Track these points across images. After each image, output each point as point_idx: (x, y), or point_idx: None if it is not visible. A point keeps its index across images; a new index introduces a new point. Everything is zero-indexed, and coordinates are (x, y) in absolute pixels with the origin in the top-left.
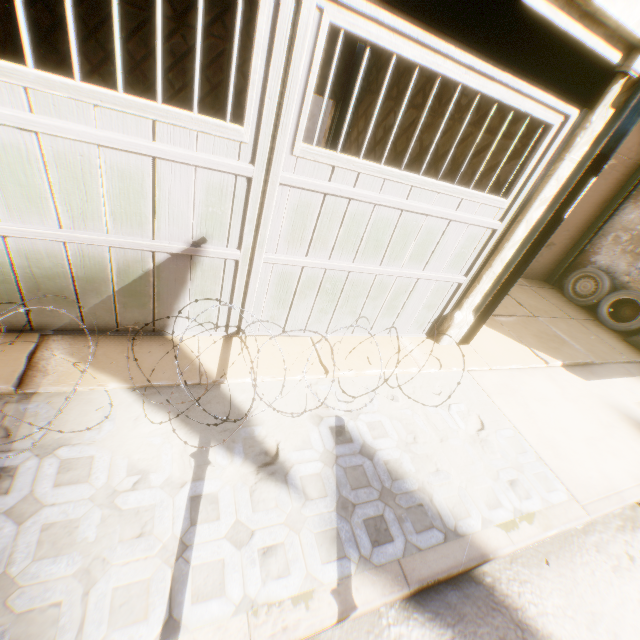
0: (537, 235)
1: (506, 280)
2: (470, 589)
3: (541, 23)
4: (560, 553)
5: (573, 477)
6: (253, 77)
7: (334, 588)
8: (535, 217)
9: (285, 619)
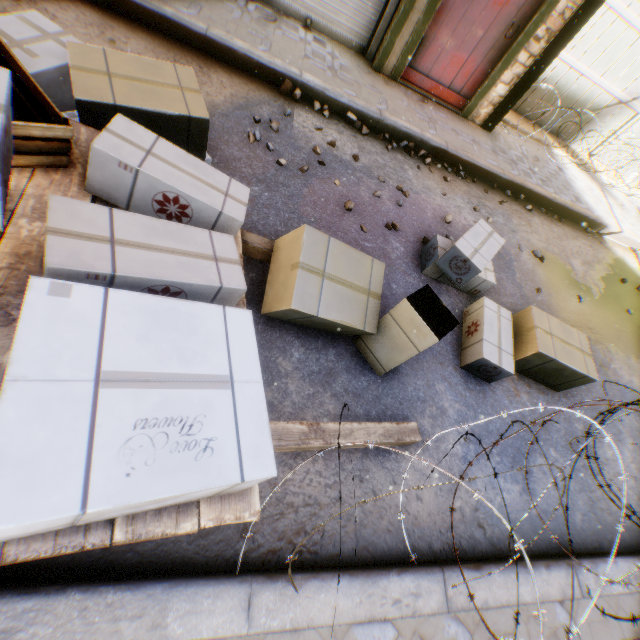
0: None
1: None
2: None
3: None
4: None
5: None
6: None
7: None
8: None
9: None
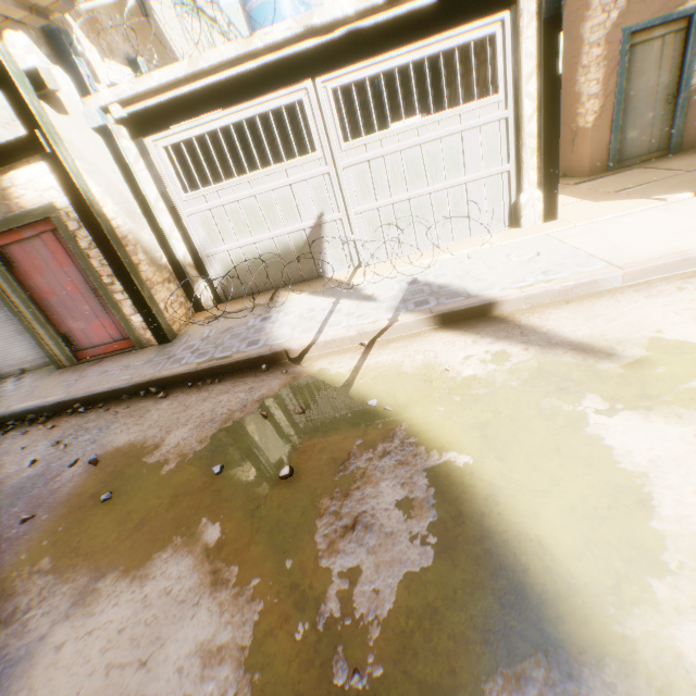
0: (544, 101)
1: (545, 148)
2: (487, 320)
3: (433, 6)
4: (587, 299)
5: (624, 256)
6: (312, 130)
7: (389, 319)
8: (533, 90)
9: (363, 327)
